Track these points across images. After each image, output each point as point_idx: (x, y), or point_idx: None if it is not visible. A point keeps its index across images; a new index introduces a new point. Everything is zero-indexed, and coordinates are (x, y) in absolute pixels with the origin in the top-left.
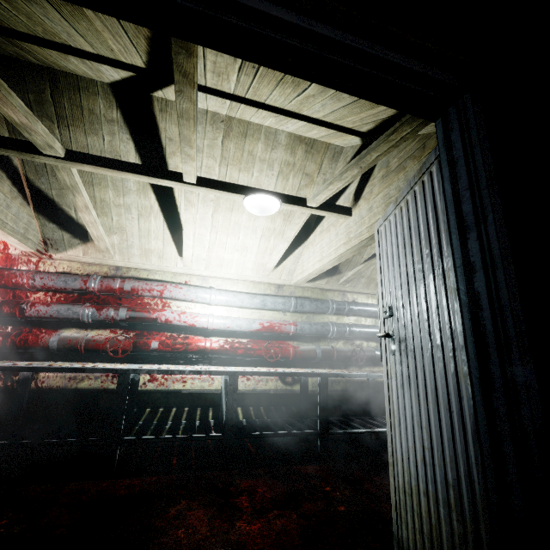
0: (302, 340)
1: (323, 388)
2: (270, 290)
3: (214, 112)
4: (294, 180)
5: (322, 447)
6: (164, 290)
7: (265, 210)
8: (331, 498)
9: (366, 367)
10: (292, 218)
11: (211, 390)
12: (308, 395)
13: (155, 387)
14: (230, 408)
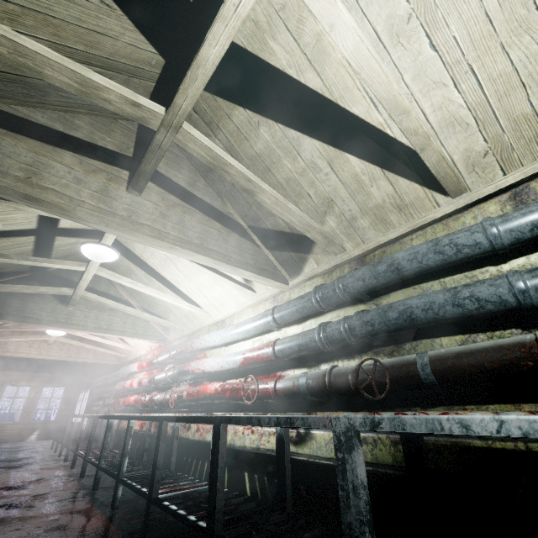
0: (304, 365)
1: (214, 445)
2: (267, 309)
3: None
4: None
5: None
6: (192, 344)
7: (95, 257)
8: None
9: (440, 405)
10: None
11: (227, 444)
12: (322, 467)
13: (198, 437)
14: (155, 461)
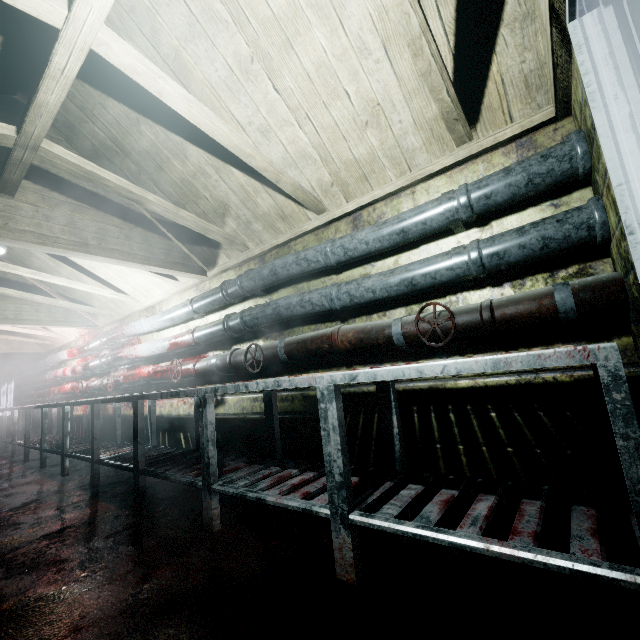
0: (221, 348)
1: (135, 415)
2: (191, 297)
3: None
4: None
5: (135, 488)
6: (122, 331)
7: None
8: (2, 538)
9: (297, 372)
10: None
11: (165, 415)
12: (231, 421)
13: None
14: (92, 435)
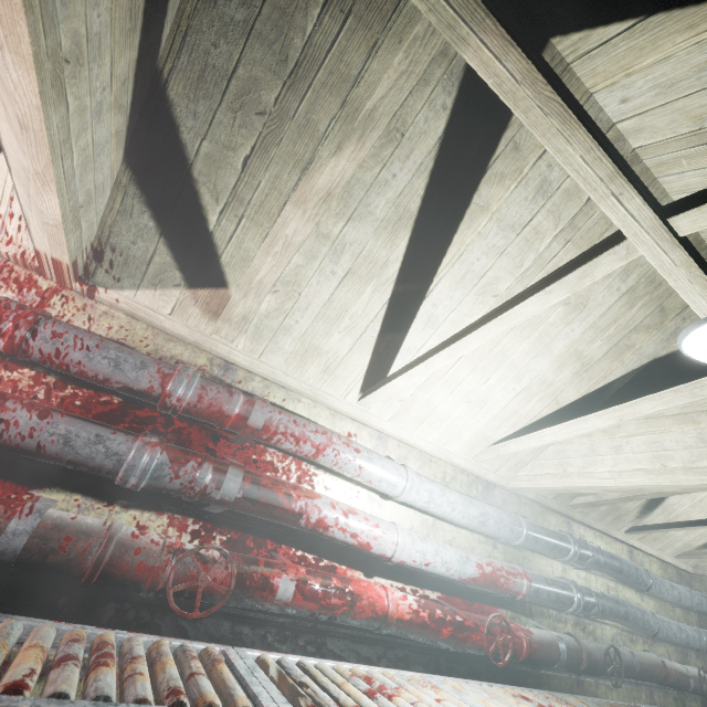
0: (519, 609)
1: None
2: (475, 490)
3: (621, 133)
4: (639, 310)
5: None
6: (326, 447)
7: None
8: None
9: (603, 684)
10: (588, 375)
11: None
12: None
13: None
14: None
